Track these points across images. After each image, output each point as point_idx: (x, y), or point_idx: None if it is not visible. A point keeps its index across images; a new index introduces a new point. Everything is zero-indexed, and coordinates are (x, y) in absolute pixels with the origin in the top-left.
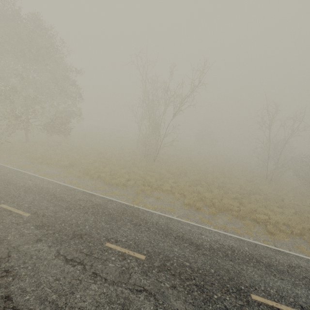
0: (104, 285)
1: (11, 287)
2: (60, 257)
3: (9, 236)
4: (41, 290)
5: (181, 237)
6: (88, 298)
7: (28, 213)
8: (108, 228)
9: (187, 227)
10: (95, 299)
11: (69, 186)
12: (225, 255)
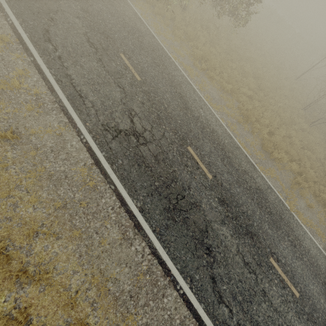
0: (270, 308)
1: (213, 269)
2: (240, 256)
3: (203, 203)
4: (232, 286)
5: None
6: (260, 315)
7: (210, 175)
8: (270, 236)
9: None
10: (265, 319)
11: (234, 139)
12: None
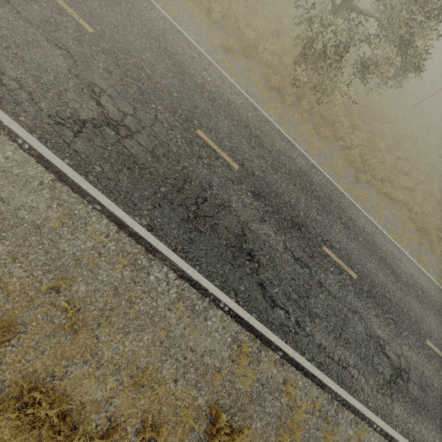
0: None
1: None
2: None
3: None
4: None
5: None
6: None
7: None
8: None
9: None
10: None
11: (433, 280)
12: None
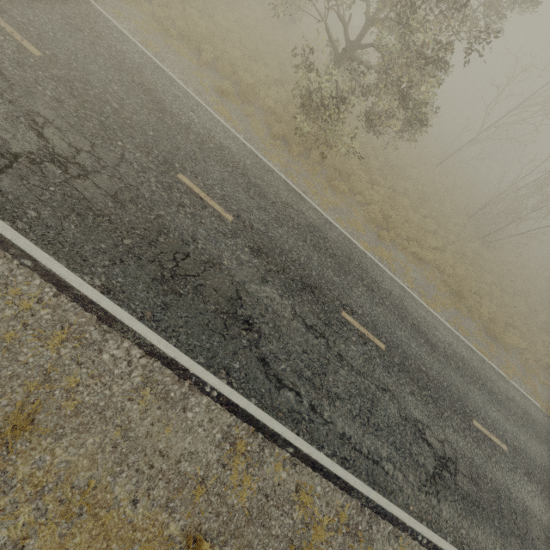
0: None
1: None
2: None
3: (525, 500)
4: None
5: None
6: None
7: (504, 444)
8: None
9: None
10: None
11: (474, 350)
12: None
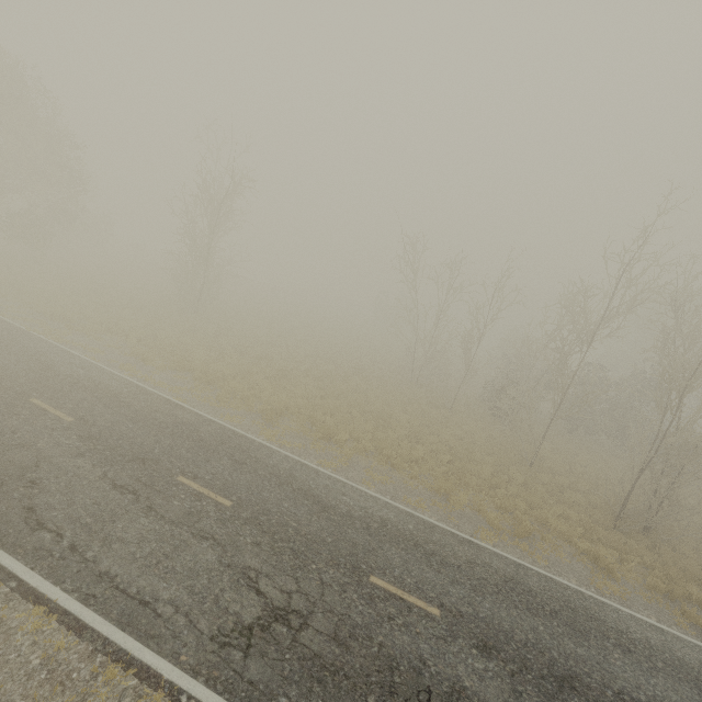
0: None
1: None
2: None
3: None
4: None
5: (42, 361)
6: None
7: None
8: None
9: (76, 361)
10: None
11: None
12: (74, 382)
